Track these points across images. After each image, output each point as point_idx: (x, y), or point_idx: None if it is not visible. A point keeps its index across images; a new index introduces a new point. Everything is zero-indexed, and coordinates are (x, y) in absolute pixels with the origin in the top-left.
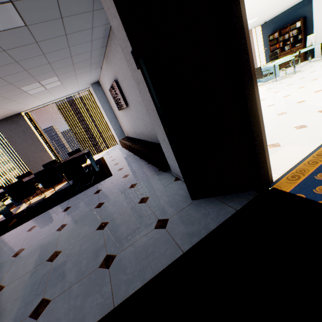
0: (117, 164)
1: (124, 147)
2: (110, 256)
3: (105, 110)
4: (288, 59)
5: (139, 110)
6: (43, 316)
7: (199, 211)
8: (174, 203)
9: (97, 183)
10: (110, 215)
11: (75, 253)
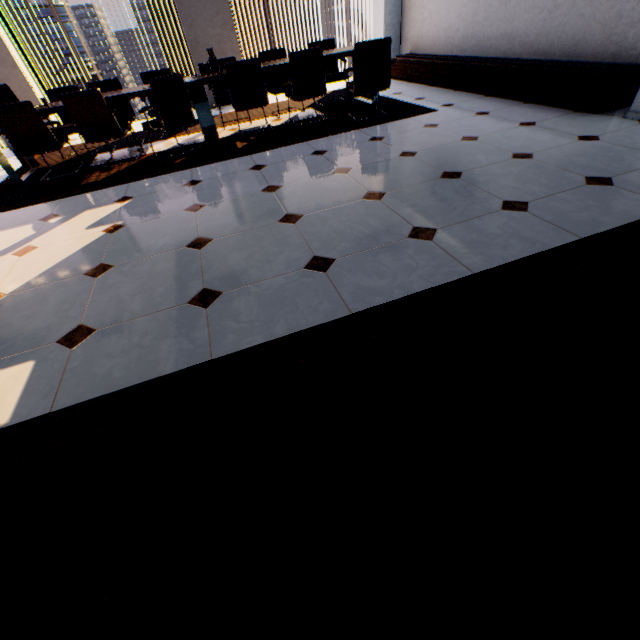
0: (422, 99)
1: (406, 76)
2: (598, 178)
3: None
4: None
5: None
6: (535, 210)
7: None
8: None
9: (408, 117)
10: (524, 148)
11: (501, 174)
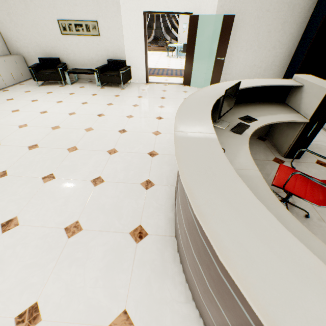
0: None
1: None
2: None
3: None
4: (175, 45)
5: None
6: None
7: None
8: None
9: None
10: None
11: None
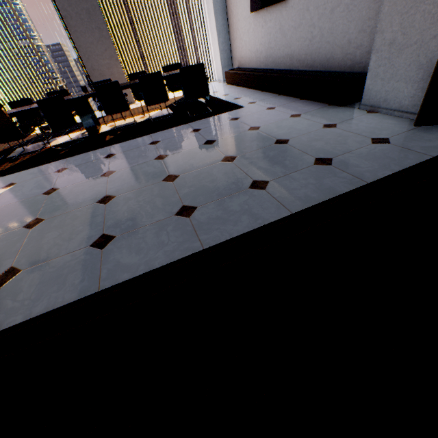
0: (239, 98)
1: (235, 82)
2: (324, 159)
3: (216, 12)
4: None
5: (315, 7)
6: (271, 188)
7: (432, 134)
8: (385, 128)
9: (223, 113)
10: (285, 135)
11: (262, 157)
